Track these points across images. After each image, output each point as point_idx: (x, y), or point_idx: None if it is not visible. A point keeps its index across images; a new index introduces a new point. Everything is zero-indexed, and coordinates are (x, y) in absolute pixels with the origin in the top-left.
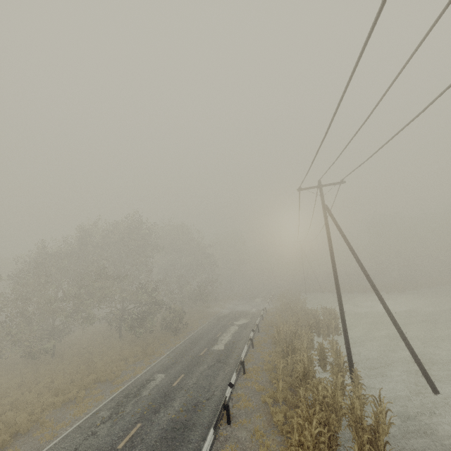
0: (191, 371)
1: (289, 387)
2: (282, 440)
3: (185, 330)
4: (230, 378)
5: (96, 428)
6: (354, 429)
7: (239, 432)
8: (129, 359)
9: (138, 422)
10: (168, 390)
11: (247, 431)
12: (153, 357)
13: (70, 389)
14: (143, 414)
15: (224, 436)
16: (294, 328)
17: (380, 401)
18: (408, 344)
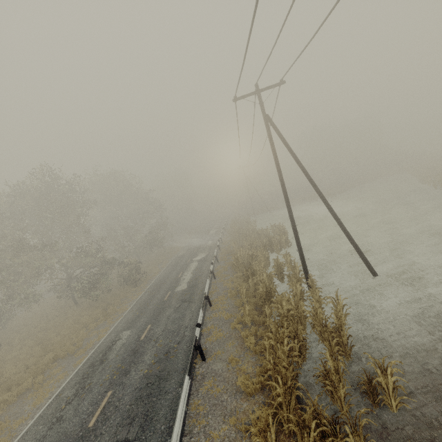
0: (157, 319)
1: (255, 306)
2: (257, 359)
3: (146, 278)
4: (198, 314)
5: (61, 413)
6: (319, 330)
7: (215, 365)
8: (89, 325)
9: (108, 390)
10: (136, 346)
11: (223, 362)
12: (116, 316)
13: (26, 377)
14: (113, 380)
15: (201, 374)
16: (250, 251)
17: (337, 299)
18: (353, 242)
